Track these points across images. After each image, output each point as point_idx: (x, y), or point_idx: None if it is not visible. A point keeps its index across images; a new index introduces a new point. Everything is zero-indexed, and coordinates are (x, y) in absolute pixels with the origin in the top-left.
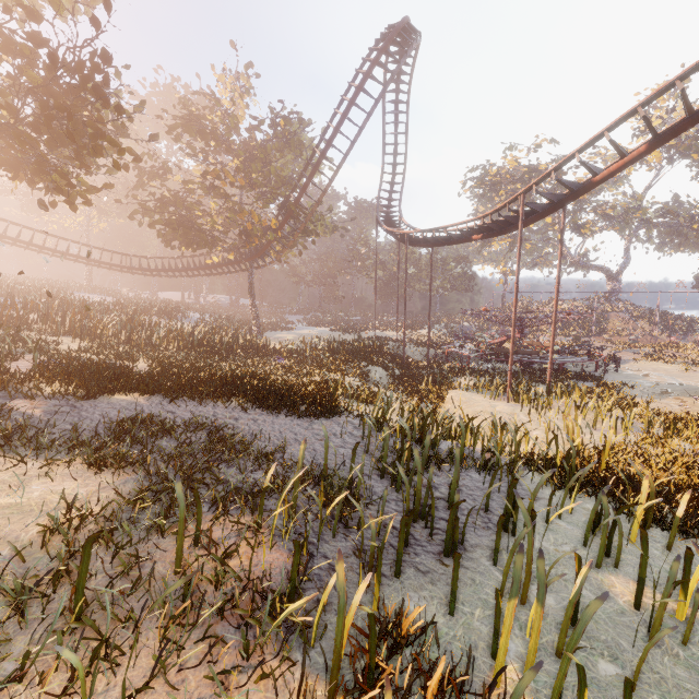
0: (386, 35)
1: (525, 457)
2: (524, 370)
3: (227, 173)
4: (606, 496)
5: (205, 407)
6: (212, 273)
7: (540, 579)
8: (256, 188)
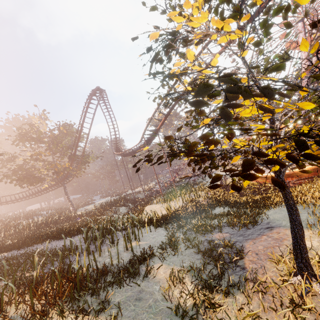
0: (91, 93)
1: (144, 221)
2: (178, 188)
3: (41, 152)
4: (139, 224)
5: (33, 247)
6: (47, 191)
7: (86, 246)
8: (56, 153)
